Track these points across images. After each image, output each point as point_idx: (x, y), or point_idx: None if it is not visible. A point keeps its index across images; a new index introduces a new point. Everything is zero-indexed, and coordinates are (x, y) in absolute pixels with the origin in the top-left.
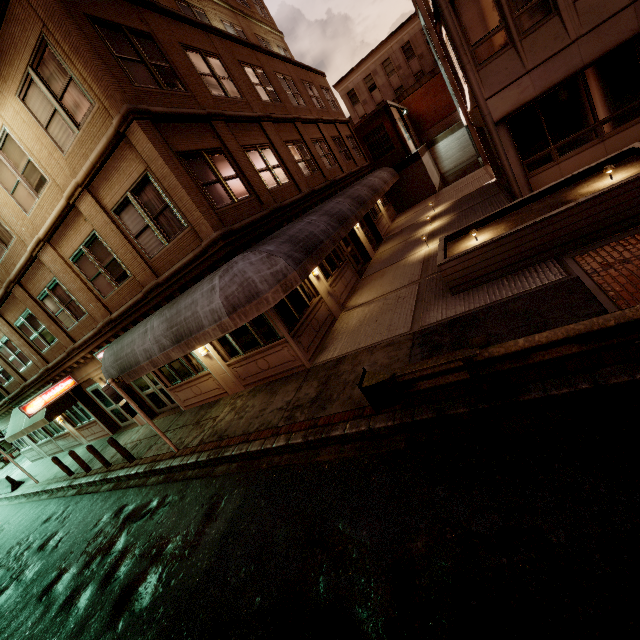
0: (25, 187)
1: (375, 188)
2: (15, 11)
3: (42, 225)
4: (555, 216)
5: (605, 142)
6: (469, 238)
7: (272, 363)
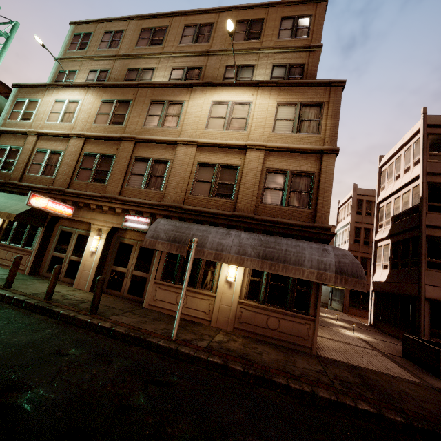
0: (224, 122)
1: None
2: (318, 89)
3: (208, 138)
4: None
5: None
6: None
7: (283, 328)
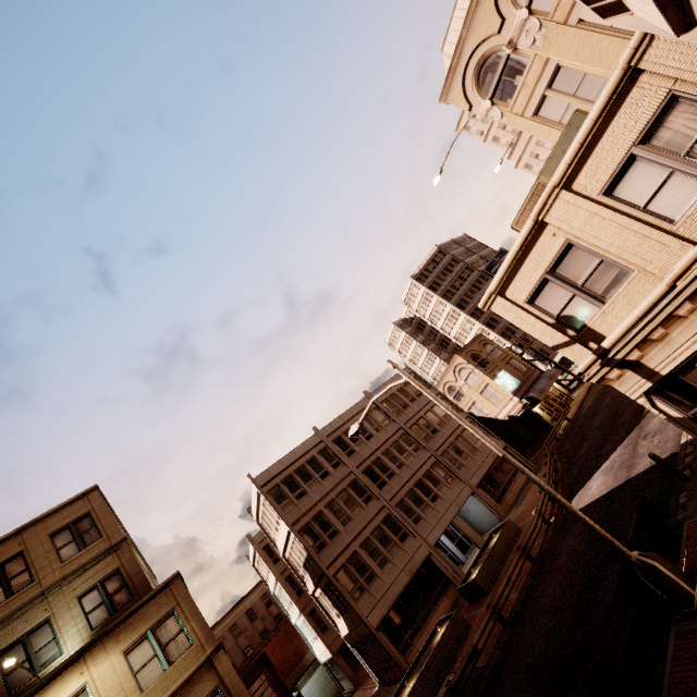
0: None
1: None
2: (159, 599)
3: None
4: (435, 650)
5: (427, 628)
6: (404, 692)
7: None
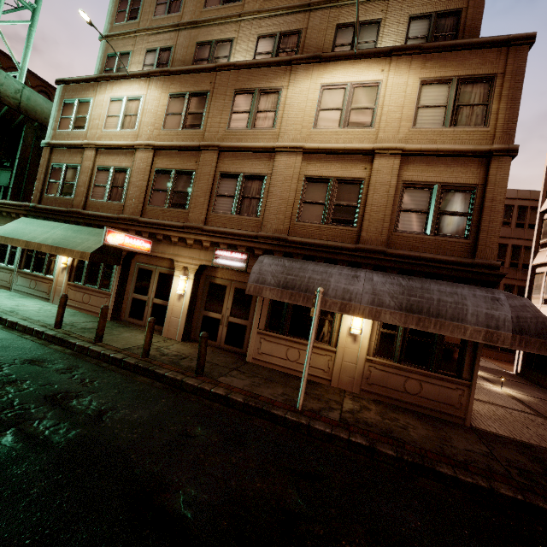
0: (340, 115)
1: None
2: (488, 54)
3: (317, 142)
4: None
5: None
6: None
7: (426, 392)
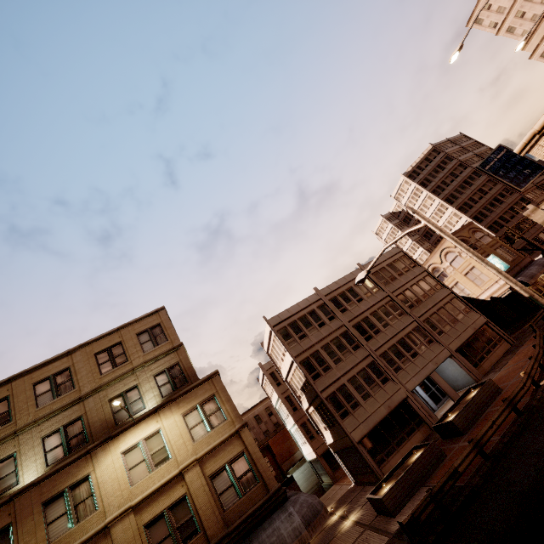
0: (146, 464)
1: None
2: (204, 386)
3: (140, 493)
4: (411, 466)
5: (400, 451)
6: (381, 490)
7: None
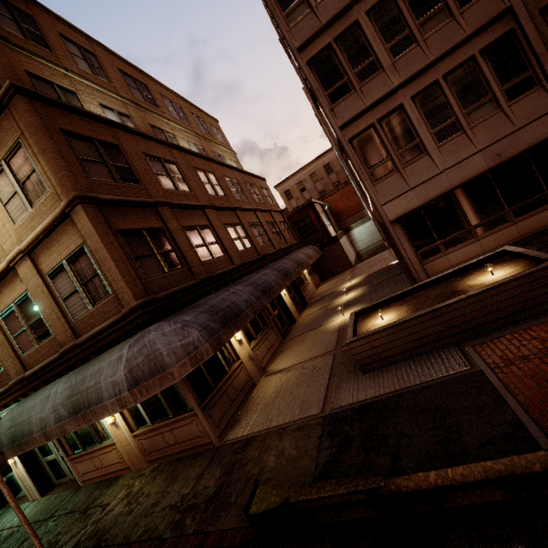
0: None
1: (300, 262)
2: (2, 123)
3: None
4: (449, 306)
5: (480, 241)
6: (376, 316)
7: (179, 437)
